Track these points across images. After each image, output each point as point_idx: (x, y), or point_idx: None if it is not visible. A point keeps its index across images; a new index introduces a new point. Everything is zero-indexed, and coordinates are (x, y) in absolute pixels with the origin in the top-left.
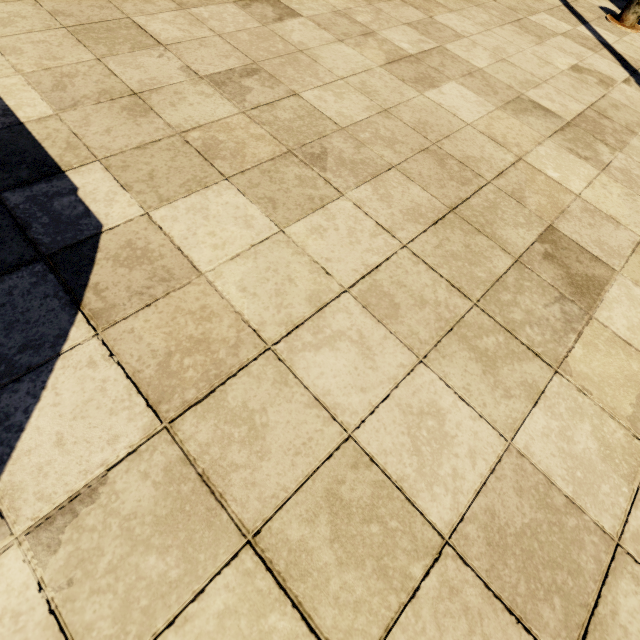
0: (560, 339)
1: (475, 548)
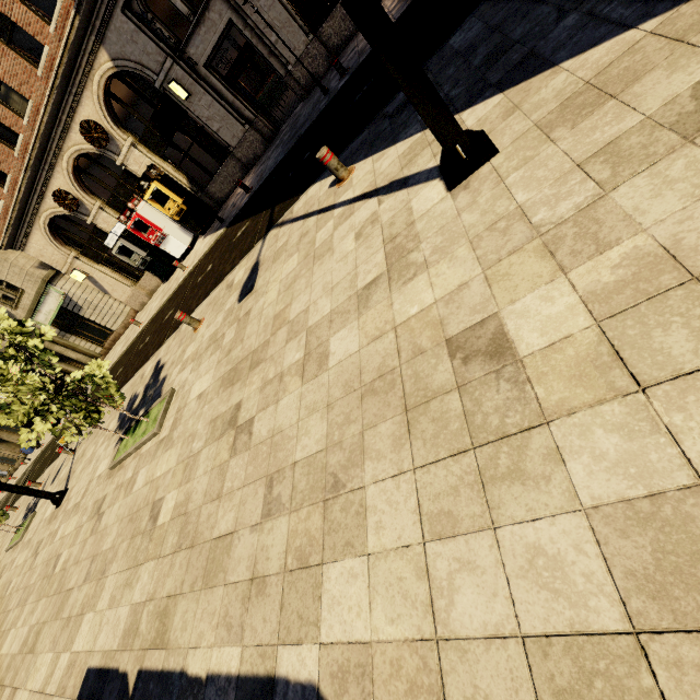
0: (525, 400)
1: (651, 613)
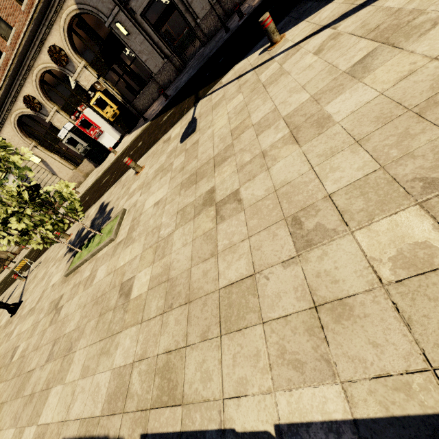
0: None
1: None
